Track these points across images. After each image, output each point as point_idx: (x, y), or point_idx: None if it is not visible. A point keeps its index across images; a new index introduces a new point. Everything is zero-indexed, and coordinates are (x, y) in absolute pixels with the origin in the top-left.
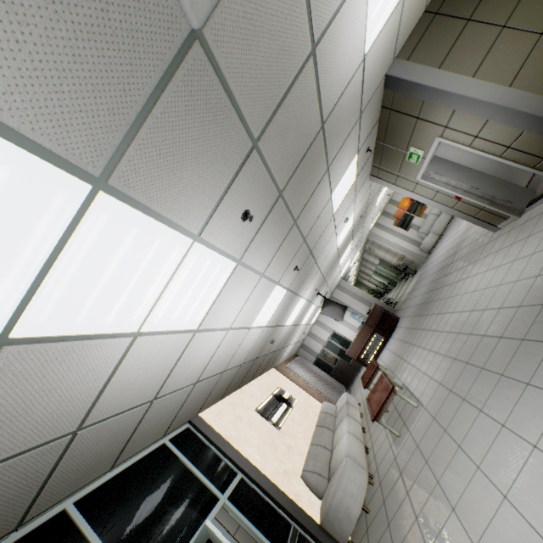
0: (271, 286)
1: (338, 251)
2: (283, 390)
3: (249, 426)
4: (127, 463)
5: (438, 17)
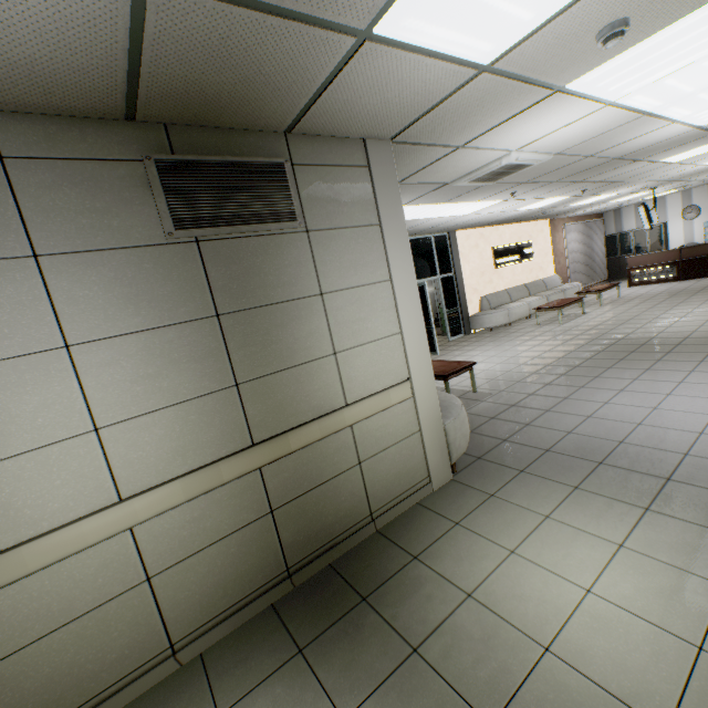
0: (543, 199)
1: None
2: (531, 246)
3: (478, 255)
4: (413, 238)
5: None
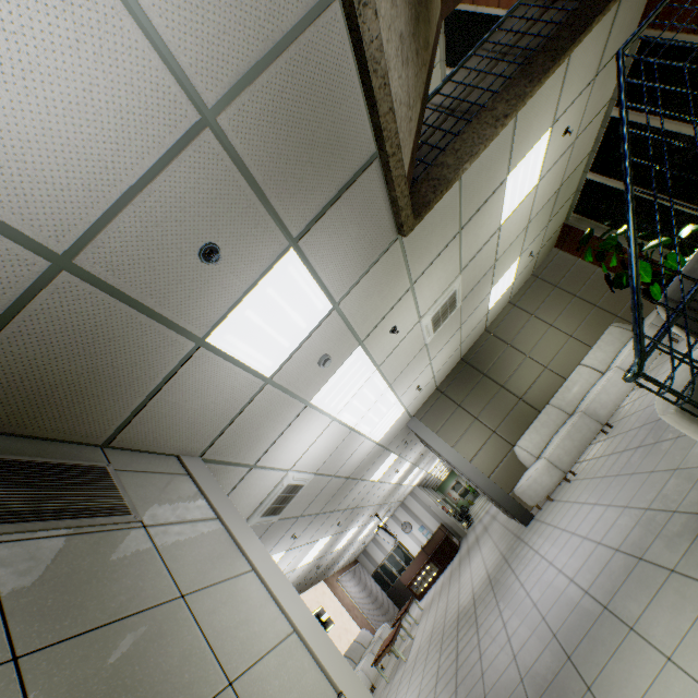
0: (315, 542)
1: (397, 482)
2: (324, 610)
3: None
4: None
5: (443, 395)
